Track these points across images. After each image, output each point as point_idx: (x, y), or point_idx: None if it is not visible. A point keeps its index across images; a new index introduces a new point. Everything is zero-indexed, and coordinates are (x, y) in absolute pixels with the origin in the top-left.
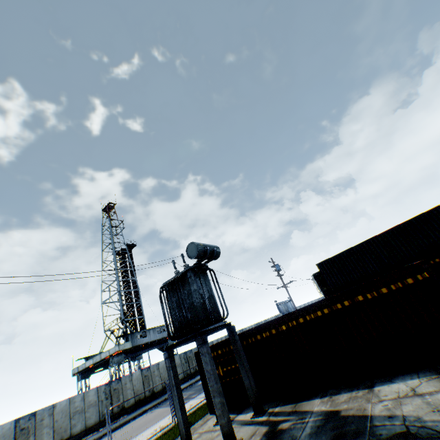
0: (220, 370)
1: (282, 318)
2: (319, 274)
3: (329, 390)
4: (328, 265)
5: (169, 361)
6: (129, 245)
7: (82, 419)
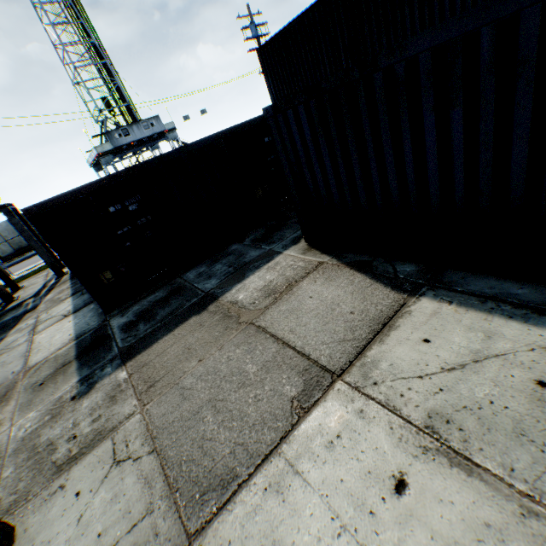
0: None
1: None
2: None
3: None
4: (271, 56)
5: None
6: None
7: None
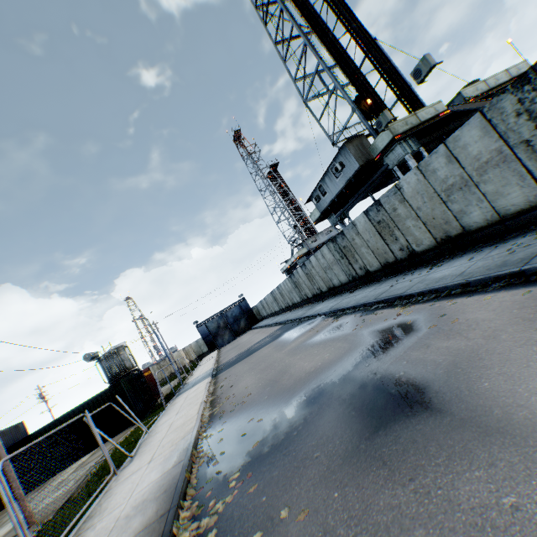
0: None
1: None
2: None
3: None
4: None
5: None
6: None
7: (294, 297)
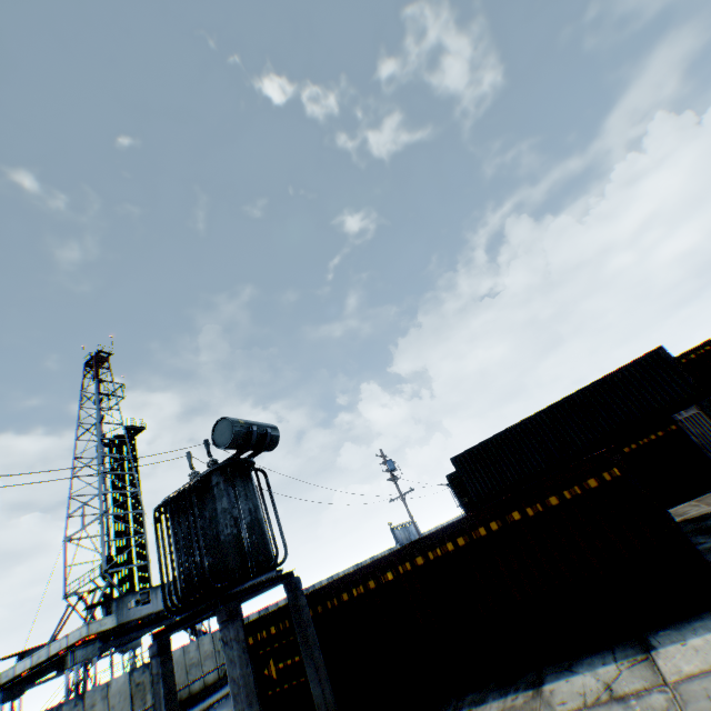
0: (272, 668)
1: (387, 558)
2: (456, 476)
3: (468, 694)
4: (470, 460)
5: (159, 663)
6: (132, 427)
7: None
